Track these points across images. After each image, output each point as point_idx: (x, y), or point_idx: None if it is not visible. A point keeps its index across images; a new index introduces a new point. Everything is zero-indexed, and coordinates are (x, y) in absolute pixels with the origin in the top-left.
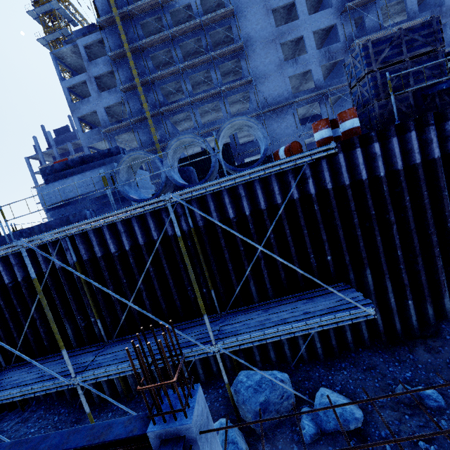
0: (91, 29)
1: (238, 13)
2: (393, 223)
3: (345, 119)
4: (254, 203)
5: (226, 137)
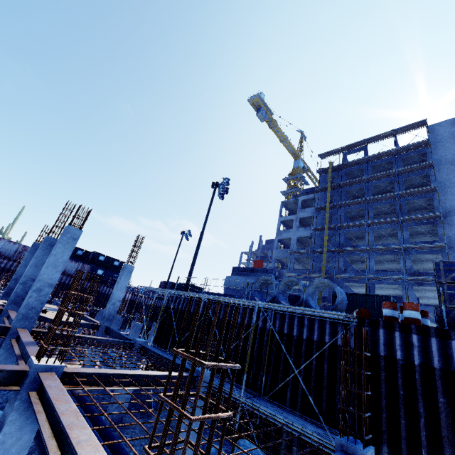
0: (312, 190)
1: (444, 189)
2: (421, 415)
3: (405, 308)
4: (312, 334)
5: (323, 287)
